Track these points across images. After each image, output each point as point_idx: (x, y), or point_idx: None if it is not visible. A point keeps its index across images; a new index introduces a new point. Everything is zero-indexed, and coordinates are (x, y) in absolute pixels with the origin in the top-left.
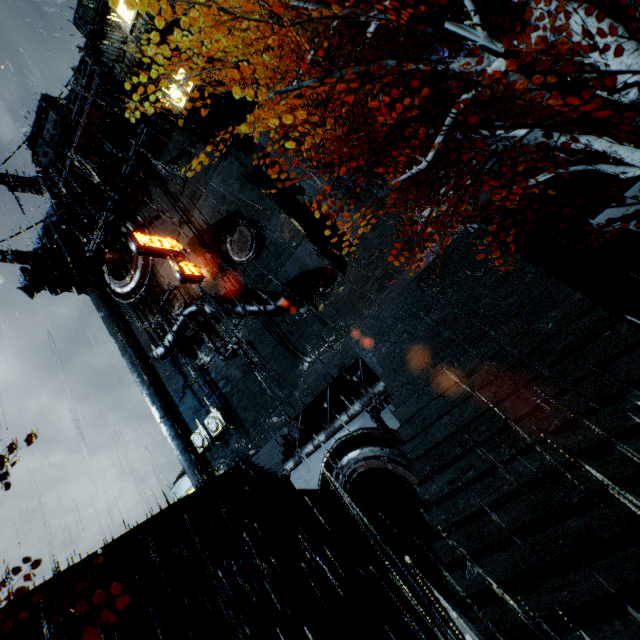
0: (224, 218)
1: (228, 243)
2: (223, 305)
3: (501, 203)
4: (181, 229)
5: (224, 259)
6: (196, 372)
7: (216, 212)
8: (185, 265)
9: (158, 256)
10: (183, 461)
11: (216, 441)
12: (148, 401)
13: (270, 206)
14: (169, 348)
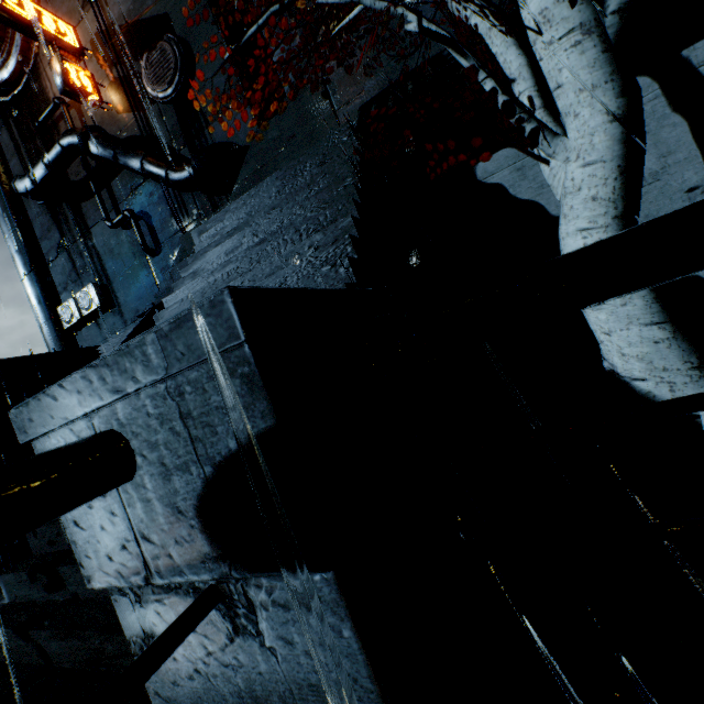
0: (147, 20)
1: (143, 62)
2: (115, 150)
3: (388, 93)
4: (84, 12)
5: (136, 86)
6: (77, 232)
7: (137, 5)
8: (74, 70)
9: (30, 36)
10: (45, 333)
11: (88, 322)
12: (10, 248)
13: (211, 27)
14: (38, 185)
